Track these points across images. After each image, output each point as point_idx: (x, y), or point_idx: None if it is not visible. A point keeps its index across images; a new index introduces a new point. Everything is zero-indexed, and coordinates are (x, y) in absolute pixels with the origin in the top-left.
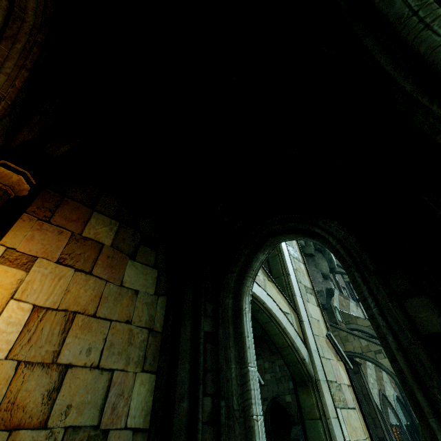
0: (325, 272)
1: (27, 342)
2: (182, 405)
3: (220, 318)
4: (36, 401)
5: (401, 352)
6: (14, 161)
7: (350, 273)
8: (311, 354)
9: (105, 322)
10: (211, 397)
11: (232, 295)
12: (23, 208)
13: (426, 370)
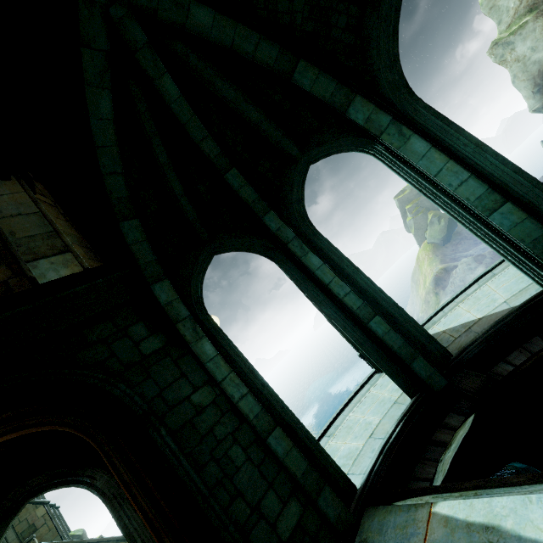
0: None
1: None
2: None
3: None
4: None
5: (139, 537)
6: None
7: (109, 503)
8: None
9: None
10: None
11: None
12: None
13: (149, 538)
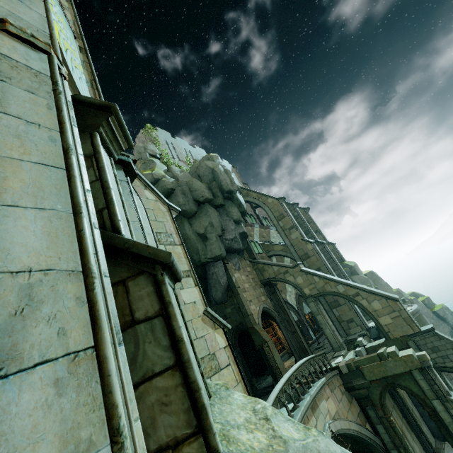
0: (236, 218)
1: None
2: None
3: None
4: None
5: None
6: None
7: None
8: None
9: None
10: None
11: None
12: None
13: None
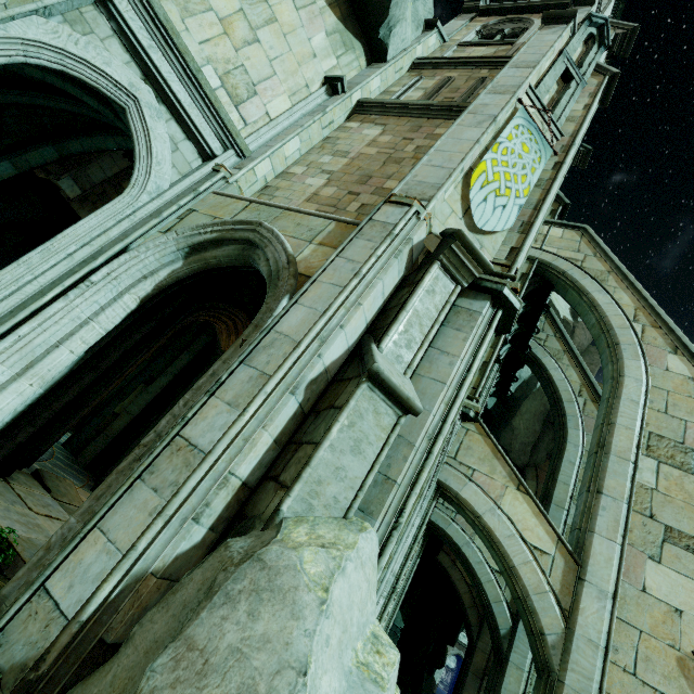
0: None
1: None
2: None
3: None
4: None
5: None
6: None
7: None
8: (569, 637)
9: None
10: None
11: None
12: None
13: None
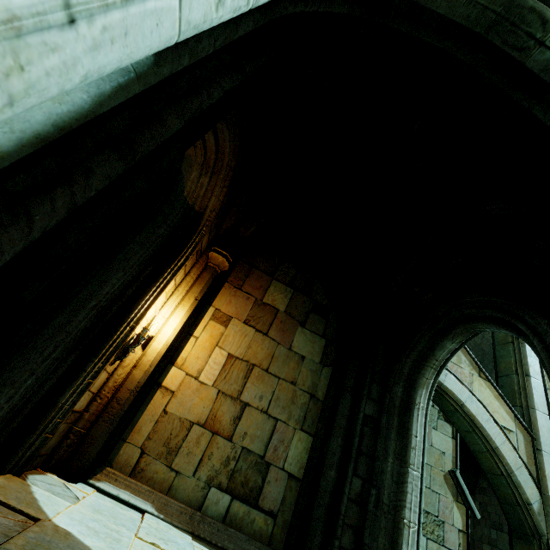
0: None
1: (224, 379)
2: (329, 472)
3: (385, 405)
4: (227, 420)
5: None
6: (221, 245)
7: None
8: (546, 502)
9: (274, 378)
10: (362, 480)
11: (403, 384)
12: (225, 278)
13: None
